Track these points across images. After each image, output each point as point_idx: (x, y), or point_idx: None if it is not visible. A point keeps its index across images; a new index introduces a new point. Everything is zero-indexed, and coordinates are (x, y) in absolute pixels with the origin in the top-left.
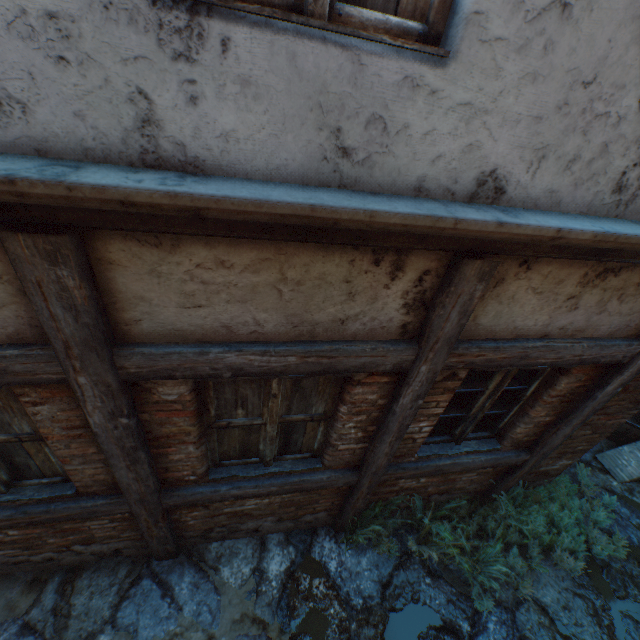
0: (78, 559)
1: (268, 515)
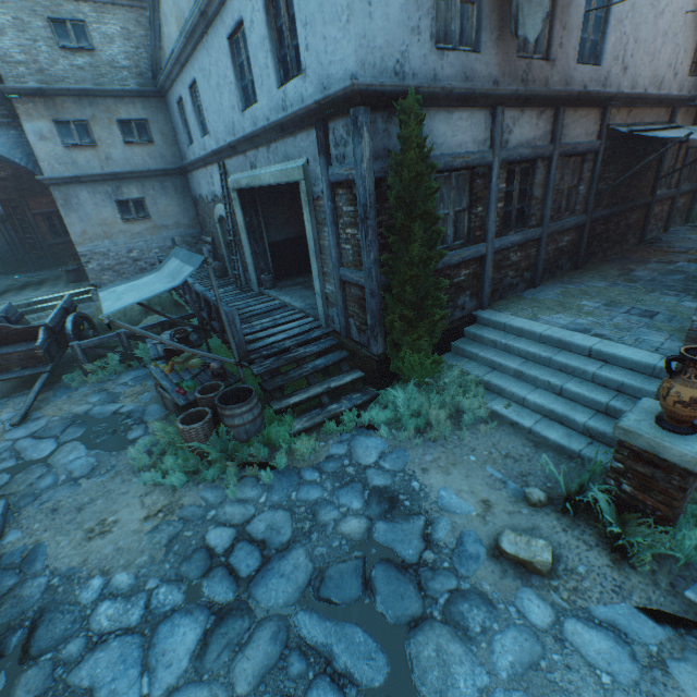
0: (654, 234)
1: (679, 212)
